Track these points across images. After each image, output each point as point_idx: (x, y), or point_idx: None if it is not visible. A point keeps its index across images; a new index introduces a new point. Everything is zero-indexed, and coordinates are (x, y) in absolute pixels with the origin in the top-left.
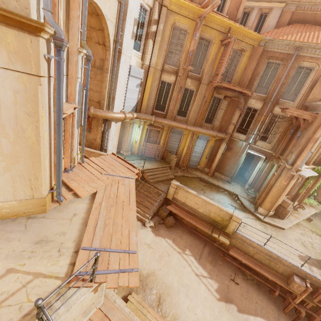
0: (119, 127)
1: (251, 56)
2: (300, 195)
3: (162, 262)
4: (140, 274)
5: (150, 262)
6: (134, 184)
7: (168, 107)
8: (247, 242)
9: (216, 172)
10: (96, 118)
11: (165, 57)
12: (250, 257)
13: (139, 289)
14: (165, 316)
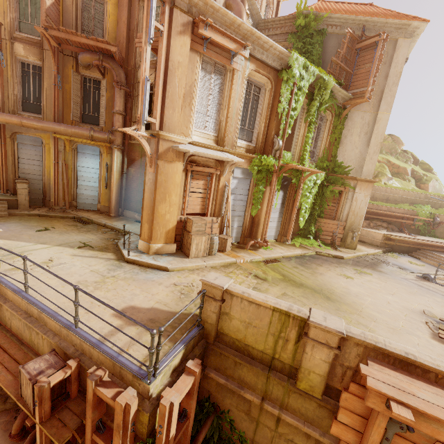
0: None
1: (119, 2)
2: (258, 222)
3: None
4: None
5: None
6: None
7: None
8: (1, 292)
9: (127, 210)
10: None
11: None
12: (3, 332)
13: None
14: None
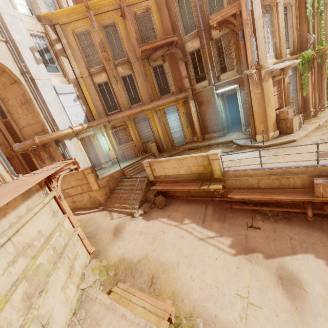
0: (77, 143)
1: (159, 8)
2: (308, 99)
3: (156, 242)
4: (130, 262)
5: (142, 248)
6: (56, 169)
7: (118, 102)
8: (242, 174)
9: (205, 134)
10: (51, 145)
11: (86, 63)
12: (256, 190)
13: (127, 277)
14: (159, 294)
